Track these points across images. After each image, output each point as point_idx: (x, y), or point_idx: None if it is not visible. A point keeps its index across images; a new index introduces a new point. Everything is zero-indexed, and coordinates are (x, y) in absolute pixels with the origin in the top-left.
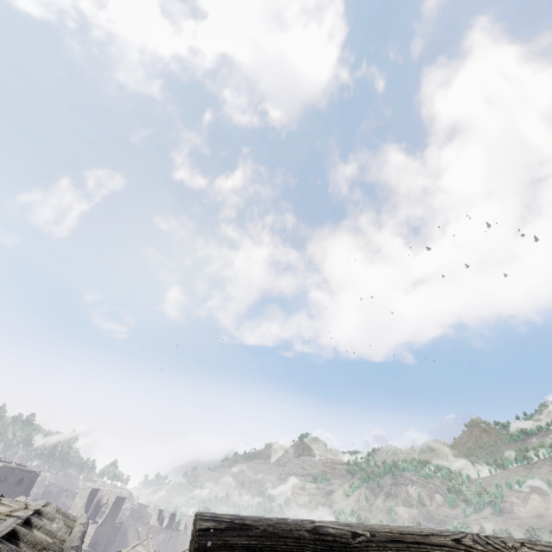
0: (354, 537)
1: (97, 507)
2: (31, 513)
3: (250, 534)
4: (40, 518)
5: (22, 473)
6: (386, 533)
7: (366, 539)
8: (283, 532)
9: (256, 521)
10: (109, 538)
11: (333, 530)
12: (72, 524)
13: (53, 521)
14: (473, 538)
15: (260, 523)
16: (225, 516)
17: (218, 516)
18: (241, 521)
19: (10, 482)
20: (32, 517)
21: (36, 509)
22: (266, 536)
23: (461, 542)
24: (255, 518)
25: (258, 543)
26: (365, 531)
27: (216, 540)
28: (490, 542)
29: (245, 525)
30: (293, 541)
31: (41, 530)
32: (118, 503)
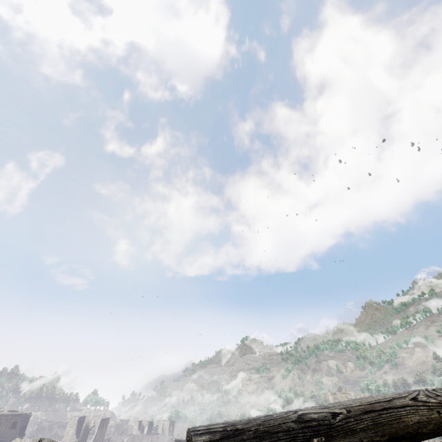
0: (334, 417)
1: (86, 431)
2: None
3: (244, 438)
4: None
5: (15, 418)
6: (359, 406)
7: (345, 416)
8: (273, 428)
9: (246, 423)
10: None
11: (315, 415)
12: None
13: None
14: (425, 394)
15: (251, 424)
16: (217, 426)
17: (210, 427)
18: (232, 427)
19: (5, 427)
20: None
21: None
22: (259, 436)
23: (418, 400)
24: (245, 421)
25: None
26: (341, 409)
27: None
28: (438, 394)
29: (237, 430)
30: (284, 434)
31: None
32: (104, 423)
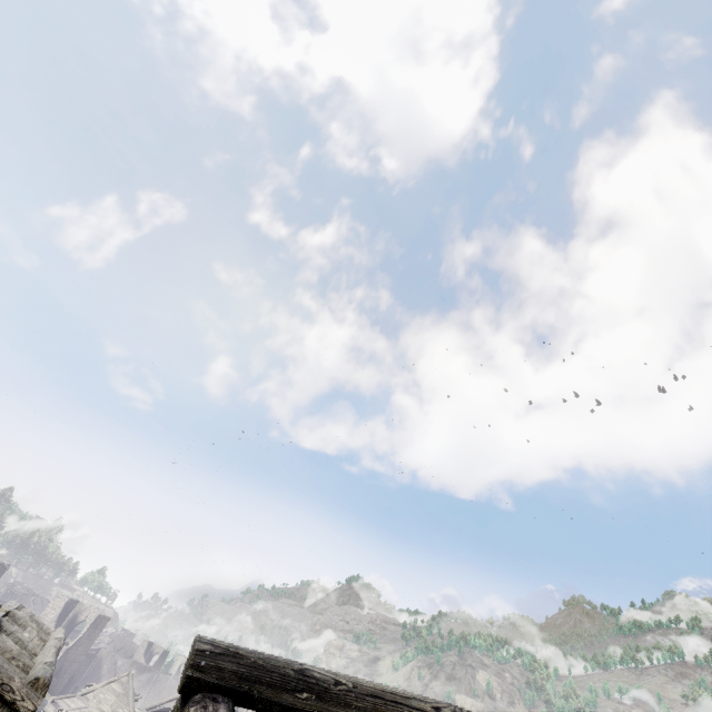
0: (336, 685)
1: (71, 624)
2: (2, 614)
3: (241, 662)
4: (11, 623)
5: None
6: (369, 687)
7: (348, 689)
8: (271, 667)
9: (249, 652)
10: (79, 667)
11: (318, 674)
12: (45, 637)
13: (25, 629)
14: (455, 710)
15: (253, 655)
16: (222, 642)
17: (216, 641)
18: (235, 649)
19: None
20: (3, 619)
21: (9, 610)
22: (255, 666)
23: (440, 711)
24: (249, 650)
25: (246, 671)
26: (348, 682)
27: (210, 661)
28: None
29: (238, 654)
30: (278, 676)
31: (11, 637)
32: (99, 623)
